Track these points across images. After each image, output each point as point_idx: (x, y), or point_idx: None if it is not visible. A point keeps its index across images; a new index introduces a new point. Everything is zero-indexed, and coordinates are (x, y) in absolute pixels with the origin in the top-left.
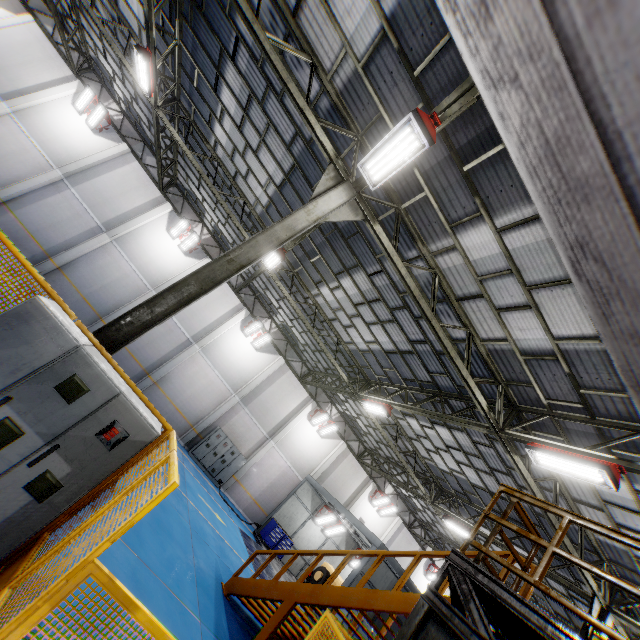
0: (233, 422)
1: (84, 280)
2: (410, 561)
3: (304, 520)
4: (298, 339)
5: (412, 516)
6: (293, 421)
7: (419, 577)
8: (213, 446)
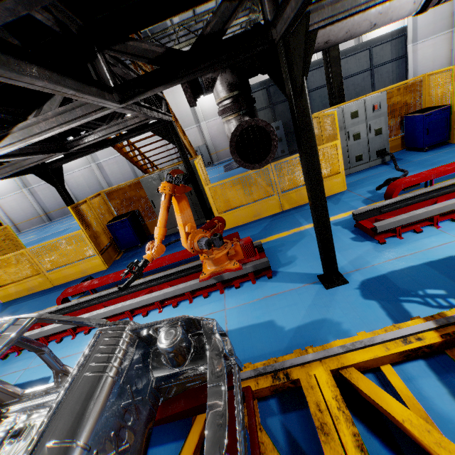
0: None
1: (85, 194)
2: None
3: None
4: None
5: None
6: None
7: None
8: None
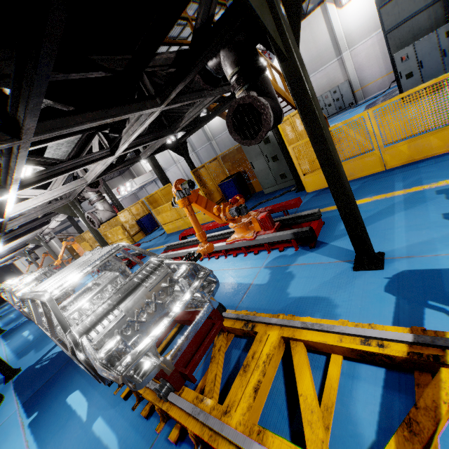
0: (317, 87)
1: None
2: None
3: None
4: None
5: None
6: (335, 29)
7: None
8: (323, 106)
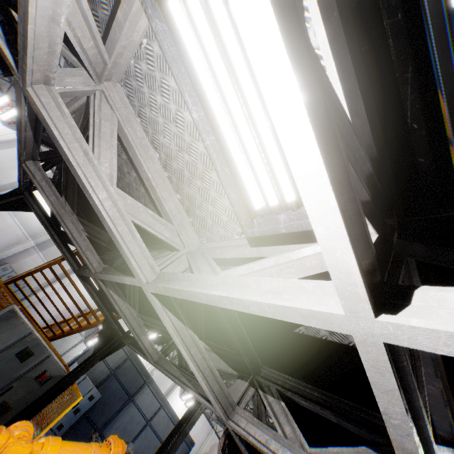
0: (25, 262)
1: None
2: (170, 386)
3: (77, 342)
4: None
5: (176, 352)
6: None
7: (176, 398)
8: None
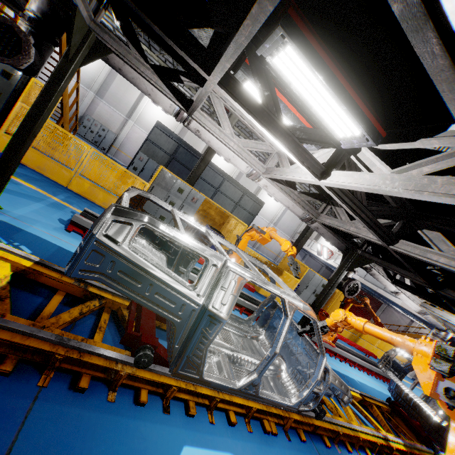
0: (98, 112)
1: None
2: (256, 188)
3: None
4: (109, 28)
5: None
6: (140, 104)
7: (265, 196)
8: (88, 127)
